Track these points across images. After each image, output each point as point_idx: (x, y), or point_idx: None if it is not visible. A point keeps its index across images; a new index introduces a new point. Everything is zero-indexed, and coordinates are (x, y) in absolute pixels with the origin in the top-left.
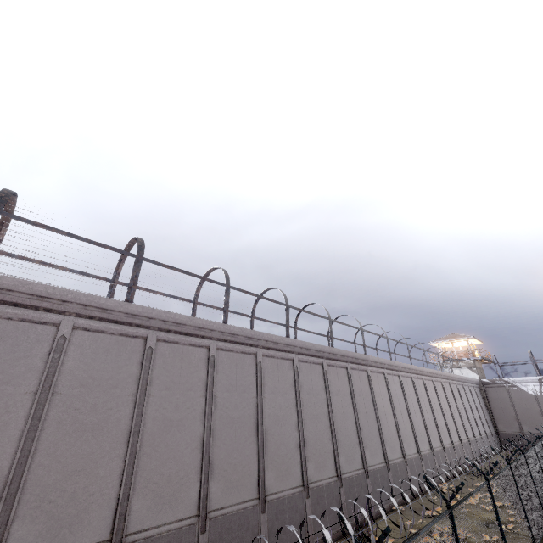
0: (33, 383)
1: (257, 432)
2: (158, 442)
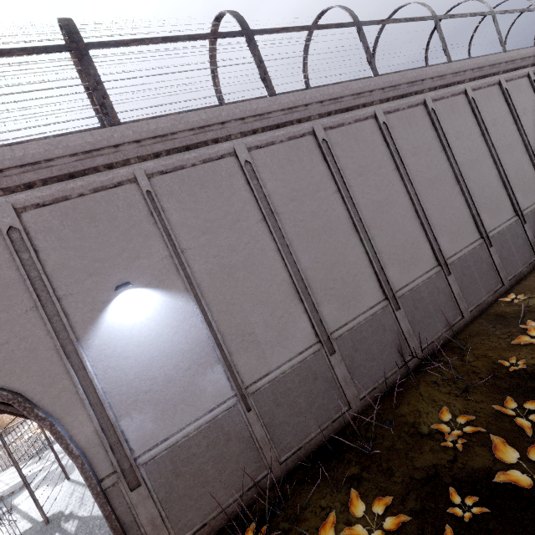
0: (256, 213)
1: (457, 184)
2: (378, 223)
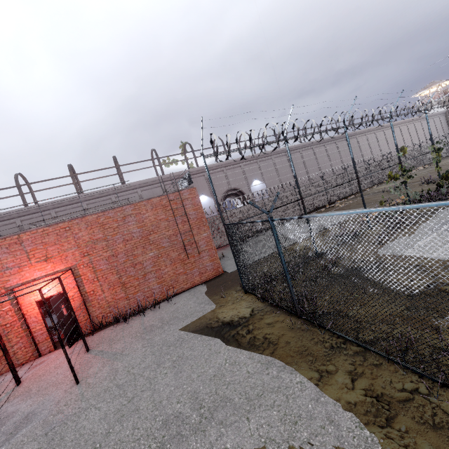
0: (274, 170)
1: (318, 169)
2: (298, 175)
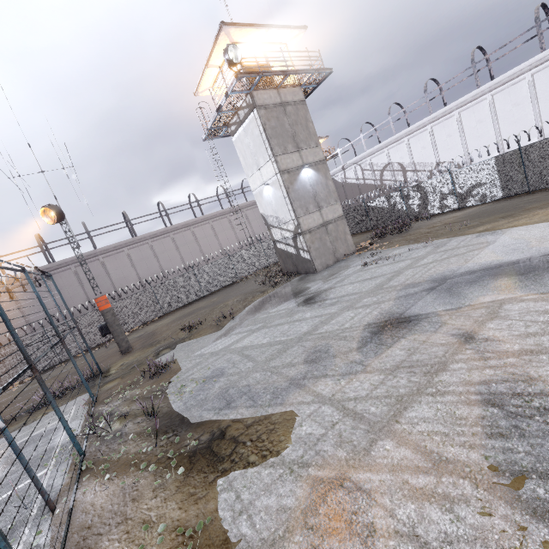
0: None
1: None
2: None
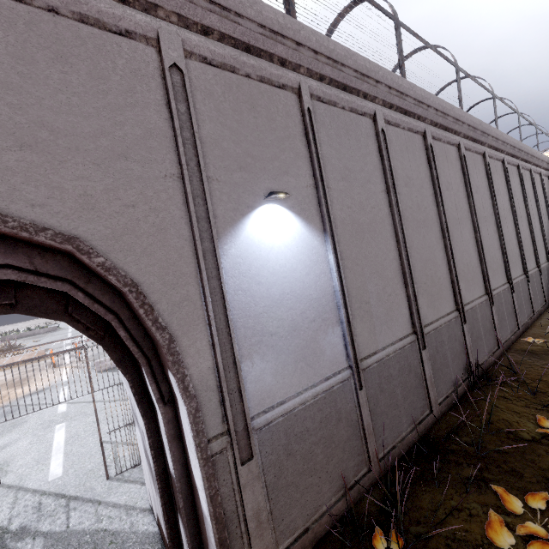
0: (381, 182)
1: (497, 231)
2: (455, 238)
